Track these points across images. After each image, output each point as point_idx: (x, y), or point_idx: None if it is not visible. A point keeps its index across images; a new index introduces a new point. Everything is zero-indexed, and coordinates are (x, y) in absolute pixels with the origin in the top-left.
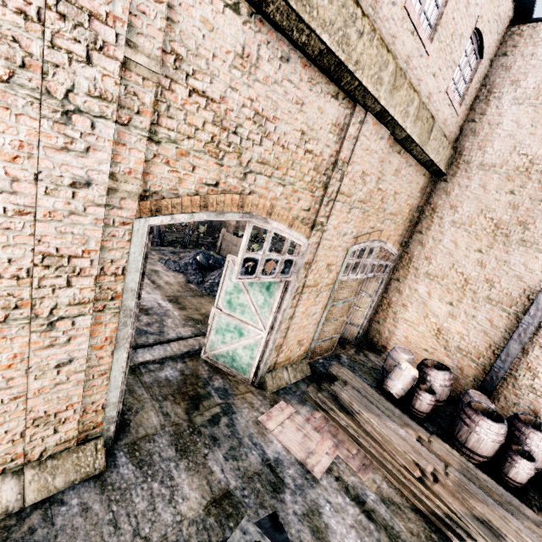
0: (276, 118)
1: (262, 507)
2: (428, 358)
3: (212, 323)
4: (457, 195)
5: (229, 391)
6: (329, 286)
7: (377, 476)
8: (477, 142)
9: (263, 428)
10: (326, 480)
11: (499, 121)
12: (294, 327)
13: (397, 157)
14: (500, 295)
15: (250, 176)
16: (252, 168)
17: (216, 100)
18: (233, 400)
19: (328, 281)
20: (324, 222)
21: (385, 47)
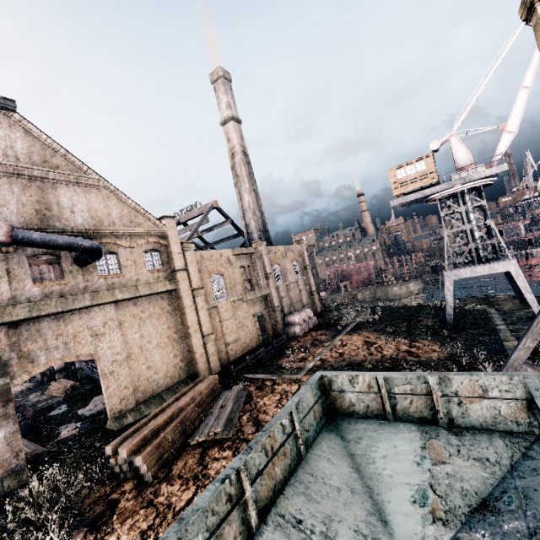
0: None
1: None
2: None
3: None
4: None
5: None
6: None
7: None
8: None
9: None
10: None
11: None
12: None
13: None
14: None
15: None
16: None
17: None
18: None
19: None
20: None
21: None
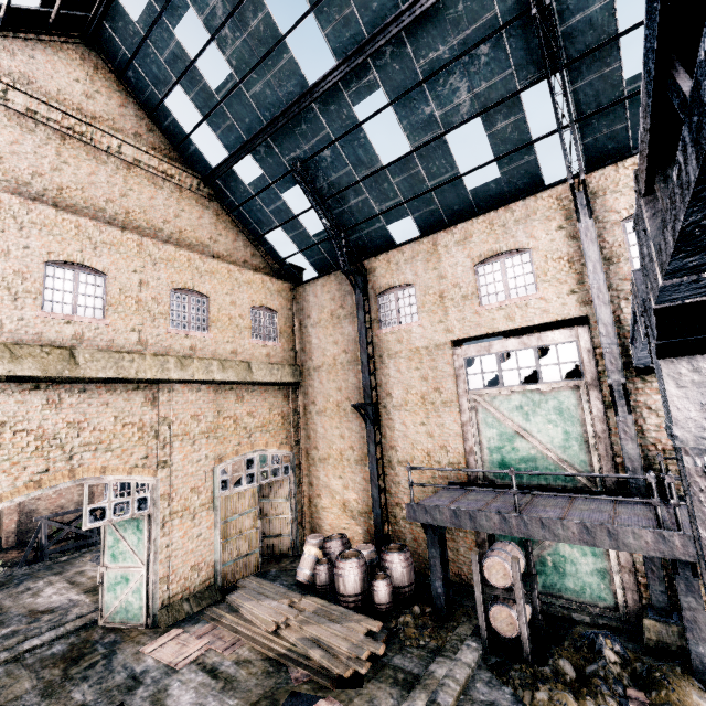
0: (87, 419)
1: (112, 703)
2: (348, 535)
3: (104, 583)
4: (312, 393)
5: (119, 640)
6: (205, 506)
7: (243, 649)
8: (307, 355)
9: (142, 654)
10: (187, 668)
11: (311, 340)
12: (177, 553)
13: (231, 392)
14: (360, 454)
15: (76, 456)
16: (77, 451)
17: (35, 429)
18: (119, 646)
19: (201, 502)
20: (168, 459)
21: (160, 355)
